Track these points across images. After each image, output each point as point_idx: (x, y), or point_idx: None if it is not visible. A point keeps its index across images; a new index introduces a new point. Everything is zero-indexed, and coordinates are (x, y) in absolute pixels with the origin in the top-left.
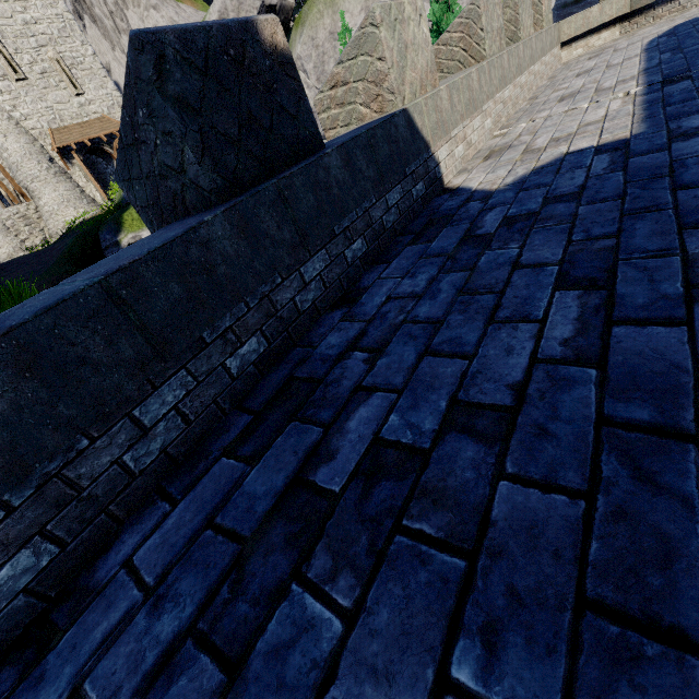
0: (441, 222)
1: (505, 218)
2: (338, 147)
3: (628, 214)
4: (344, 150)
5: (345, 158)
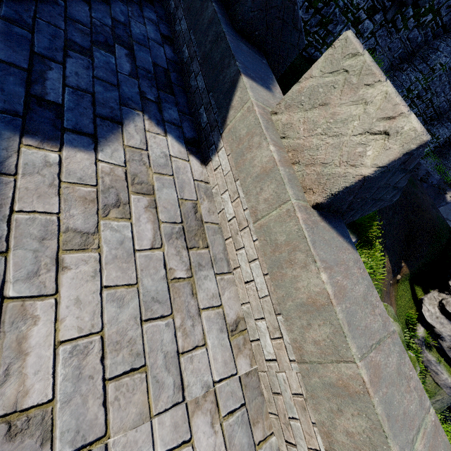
0: (165, 92)
1: (116, 62)
2: (215, 9)
3: (32, 3)
4: (214, 15)
5: (211, 19)
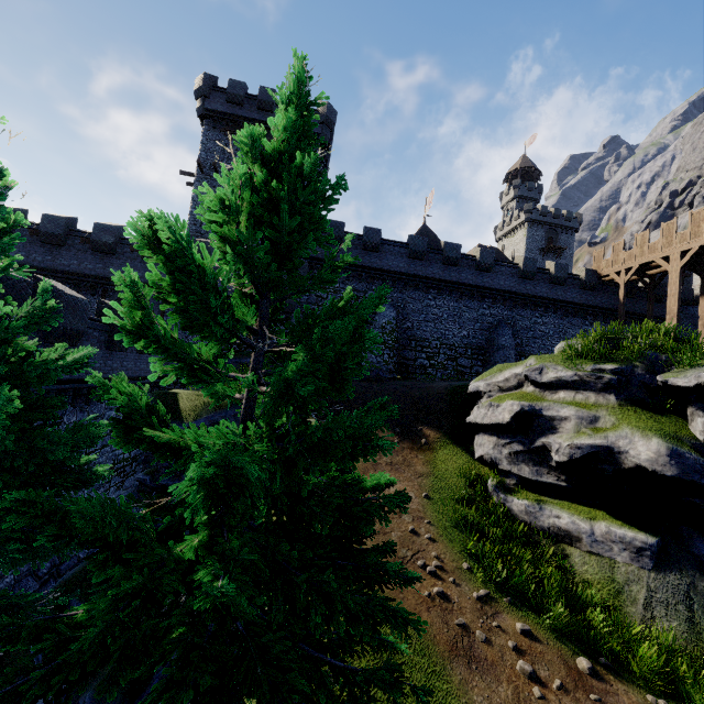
0: None
1: None
2: None
3: None
4: None
5: None
